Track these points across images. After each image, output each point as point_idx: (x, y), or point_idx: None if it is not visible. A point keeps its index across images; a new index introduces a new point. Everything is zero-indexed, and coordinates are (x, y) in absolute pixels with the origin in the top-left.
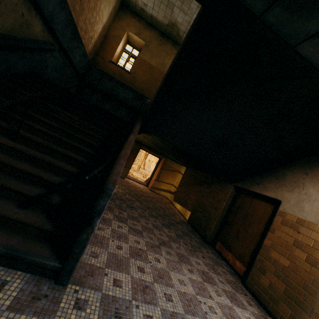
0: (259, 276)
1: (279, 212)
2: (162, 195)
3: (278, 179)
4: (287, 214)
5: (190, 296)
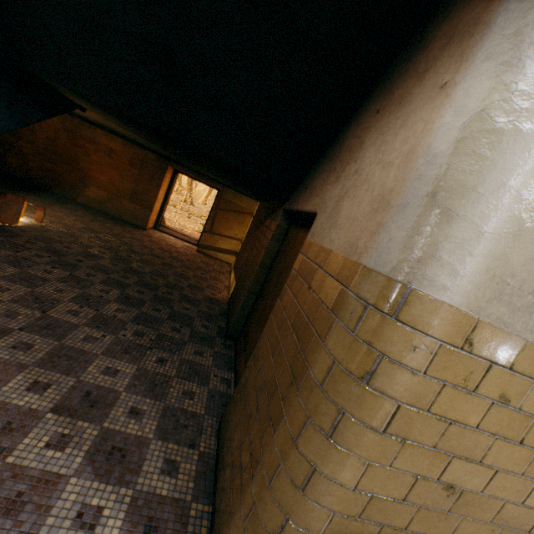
0: (236, 405)
1: (305, 244)
2: (222, 260)
3: (332, 160)
4: (313, 243)
5: None
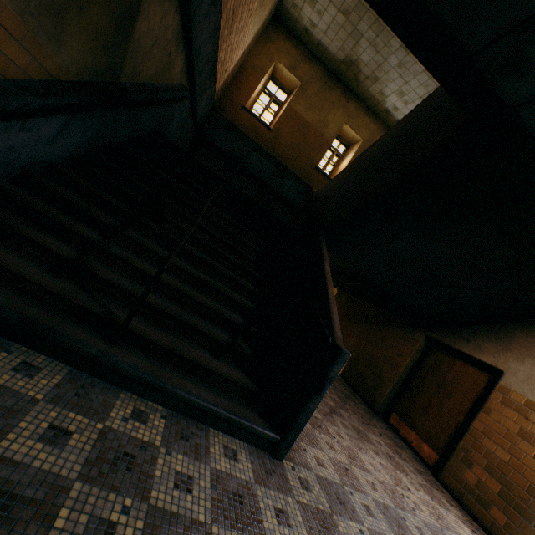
0: (462, 469)
1: (500, 387)
2: None
3: (501, 340)
4: (512, 391)
5: (390, 486)
